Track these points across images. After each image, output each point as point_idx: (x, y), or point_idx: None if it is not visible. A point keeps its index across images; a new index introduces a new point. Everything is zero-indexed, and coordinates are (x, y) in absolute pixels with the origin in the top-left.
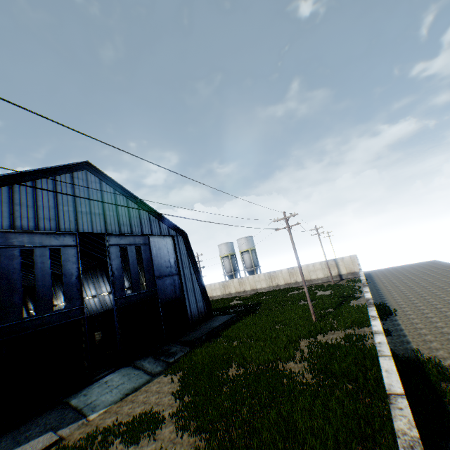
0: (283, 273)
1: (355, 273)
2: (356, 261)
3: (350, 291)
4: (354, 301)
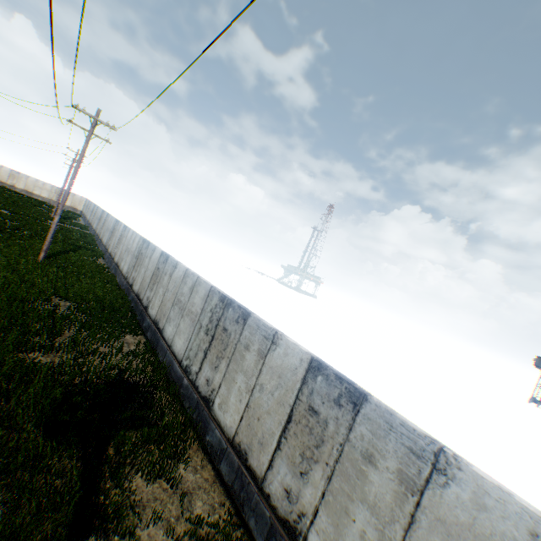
0: (3, 170)
1: (77, 209)
2: (85, 202)
3: (74, 216)
4: (76, 221)
